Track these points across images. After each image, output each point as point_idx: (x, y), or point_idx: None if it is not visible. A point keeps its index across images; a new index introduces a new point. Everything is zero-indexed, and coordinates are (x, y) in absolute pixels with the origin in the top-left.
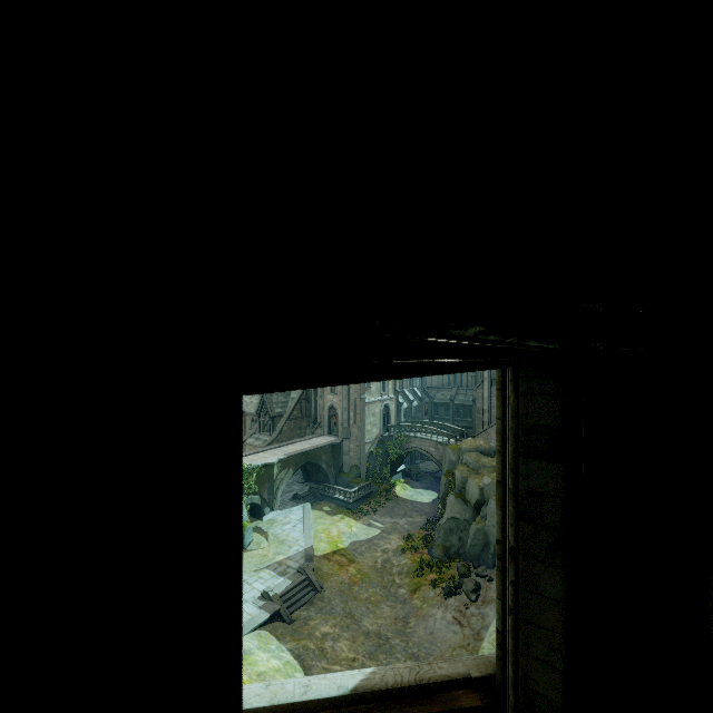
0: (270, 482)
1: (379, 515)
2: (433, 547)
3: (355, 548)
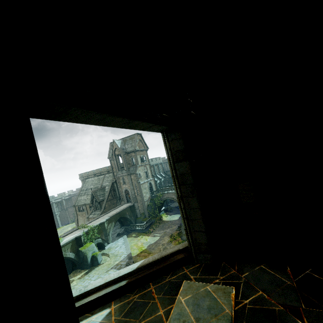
0: (104, 231)
1: (157, 231)
2: (182, 236)
3: (150, 247)
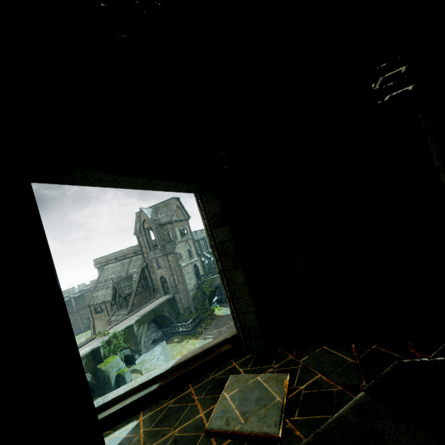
0: (133, 338)
1: (209, 330)
2: None
3: None
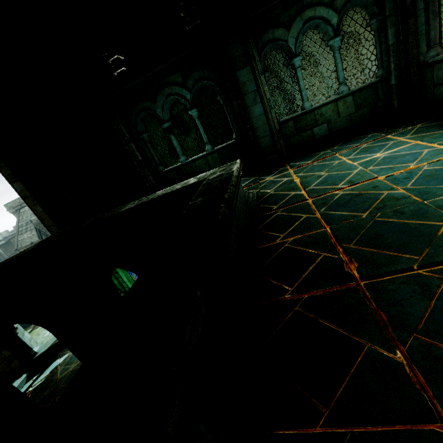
0: None
1: None
2: None
3: None
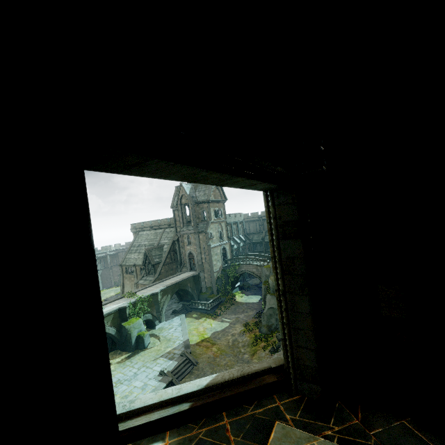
0: (156, 305)
1: (227, 314)
2: (261, 327)
3: (215, 336)
